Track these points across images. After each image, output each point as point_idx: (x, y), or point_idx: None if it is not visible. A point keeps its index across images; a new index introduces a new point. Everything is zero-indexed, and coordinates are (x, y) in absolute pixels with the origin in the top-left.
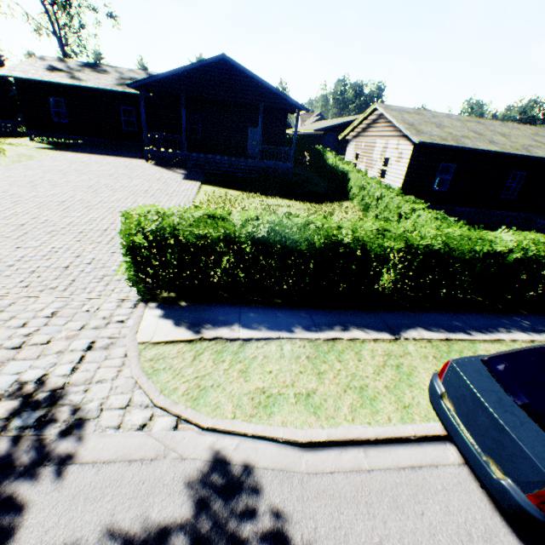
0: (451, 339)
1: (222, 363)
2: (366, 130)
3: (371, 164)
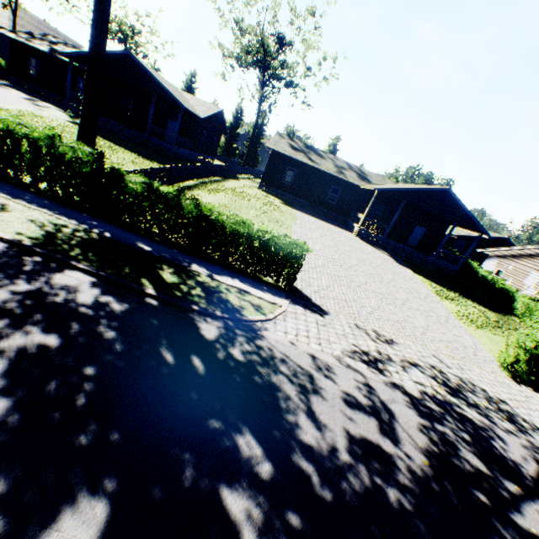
0: None
1: None
2: (517, 258)
3: (520, 287)
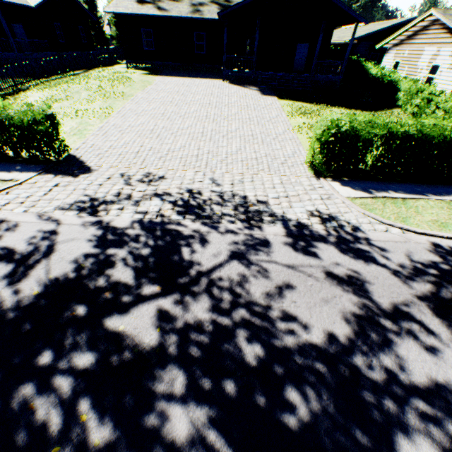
0: None
1: (400, 208)
2: (412, 38)
3: (414, 72)
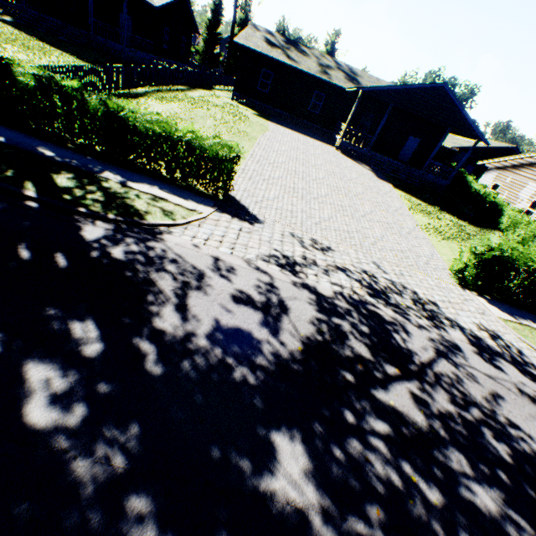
0: None
1: None
2: (517, 168)
3: (514, 201)
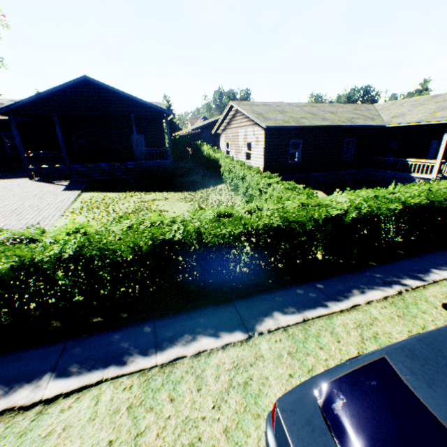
0: (309, 319)
1: None
2: (230, 124)
3: (239, 150)
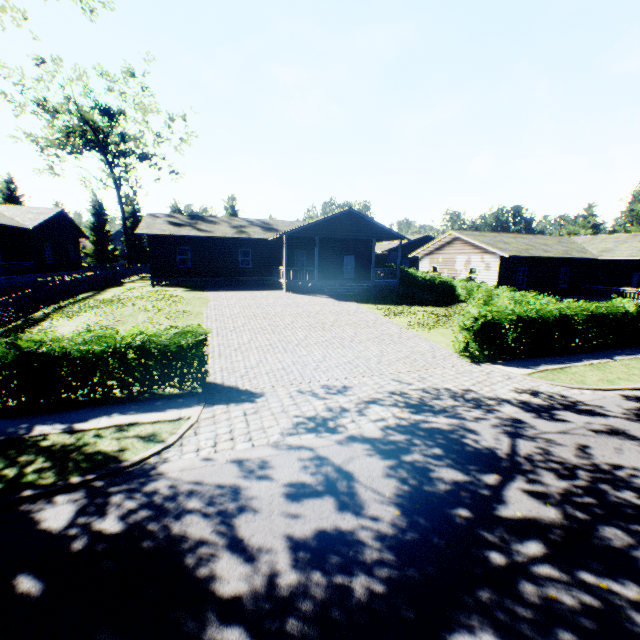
0: (635, 357)
1: (568, 375)
2: (441, 249)
3: (455, 274)
